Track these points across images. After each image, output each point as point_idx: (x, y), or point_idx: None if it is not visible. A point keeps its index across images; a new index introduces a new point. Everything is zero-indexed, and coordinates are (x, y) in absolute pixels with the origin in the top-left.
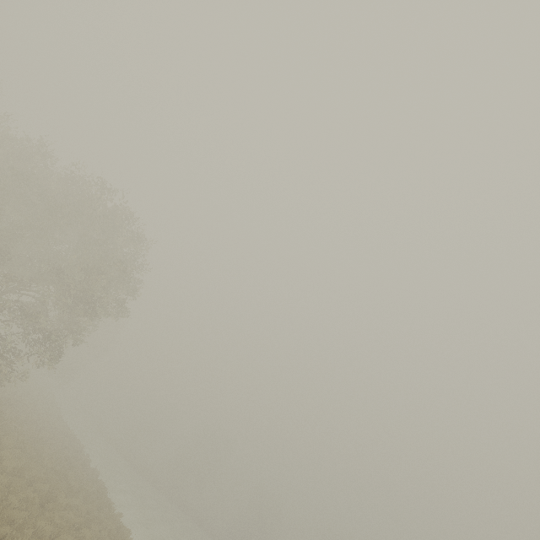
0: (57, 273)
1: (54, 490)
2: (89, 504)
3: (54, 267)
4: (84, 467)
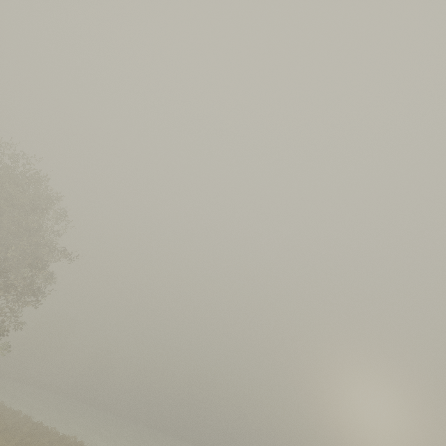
0: None
1: (38, 445)
2: (50, 438)
3: None
4: None
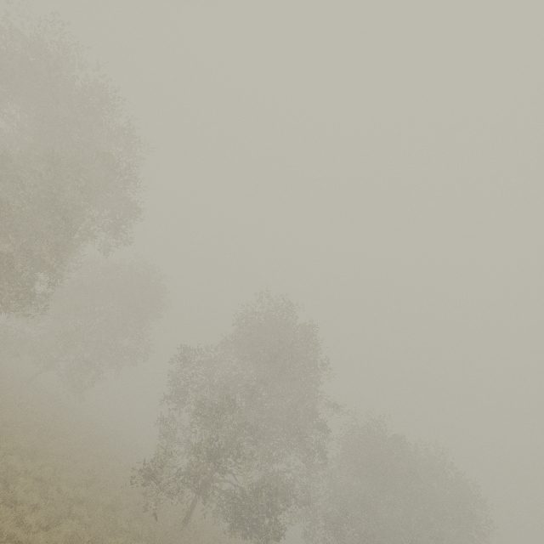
0: None
1: None
2: None
3: None
4: None
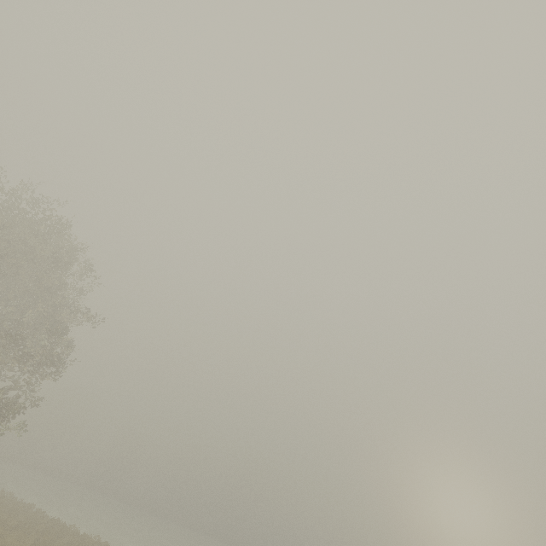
0: (7, 338)
1: (56, 545)
2: (70, 537)
3: (6, 334)
4: (4, 497)
